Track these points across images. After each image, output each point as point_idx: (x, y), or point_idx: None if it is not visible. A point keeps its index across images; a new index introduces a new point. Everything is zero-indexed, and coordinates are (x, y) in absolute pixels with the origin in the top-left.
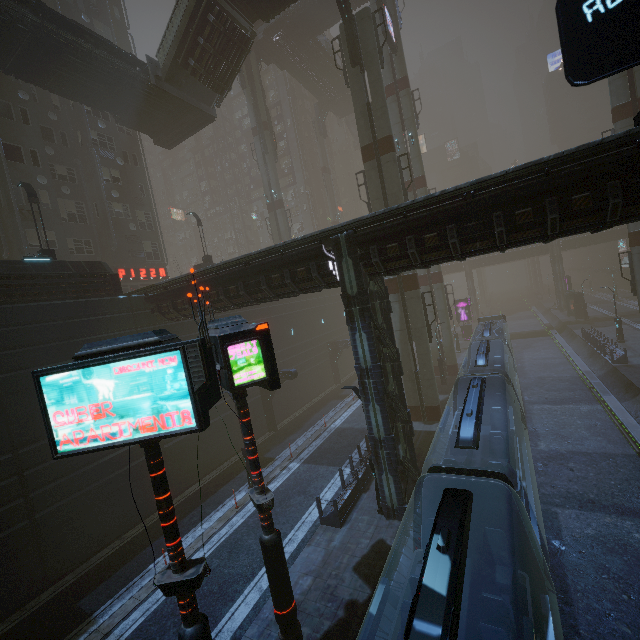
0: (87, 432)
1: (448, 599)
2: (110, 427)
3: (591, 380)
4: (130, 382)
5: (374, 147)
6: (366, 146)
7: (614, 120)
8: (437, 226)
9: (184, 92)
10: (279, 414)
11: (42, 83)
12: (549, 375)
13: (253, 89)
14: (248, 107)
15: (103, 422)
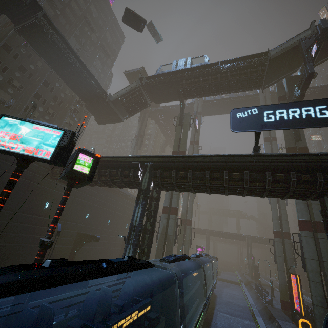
0: (2, 142)
1: (115, 263)
2: (14, 144)
3: (253, 308)
4: (36, 133)
5: (177, 152)
6: (174, 151)
7: None
8: (185, 170)
9: (116, 108)
10: None
11: (67, 83)
12: (233, 301)
13: (142, 123)
14: (137, 128)
15: (12, 141)
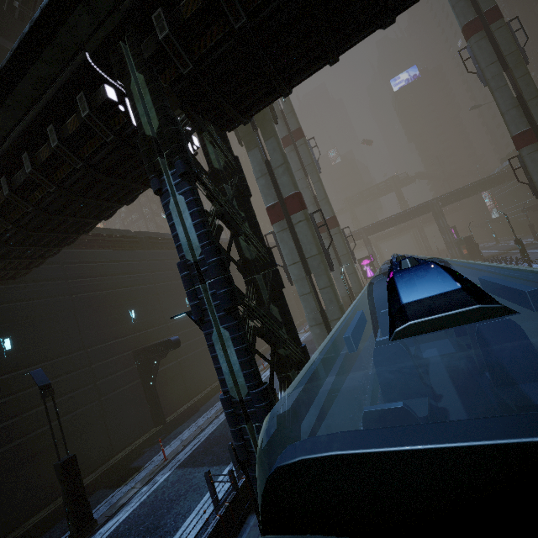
0: None
1: None
2: None
3: None
4: None
5: None
6: None
7: (467, 37)
8: None
9: None
10: (173, 401)
11: None
12: None
13: None
14: None
15: None
